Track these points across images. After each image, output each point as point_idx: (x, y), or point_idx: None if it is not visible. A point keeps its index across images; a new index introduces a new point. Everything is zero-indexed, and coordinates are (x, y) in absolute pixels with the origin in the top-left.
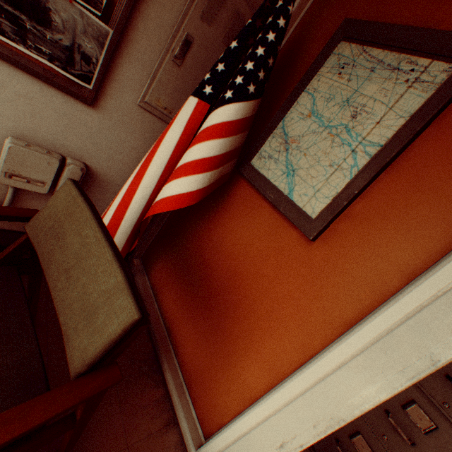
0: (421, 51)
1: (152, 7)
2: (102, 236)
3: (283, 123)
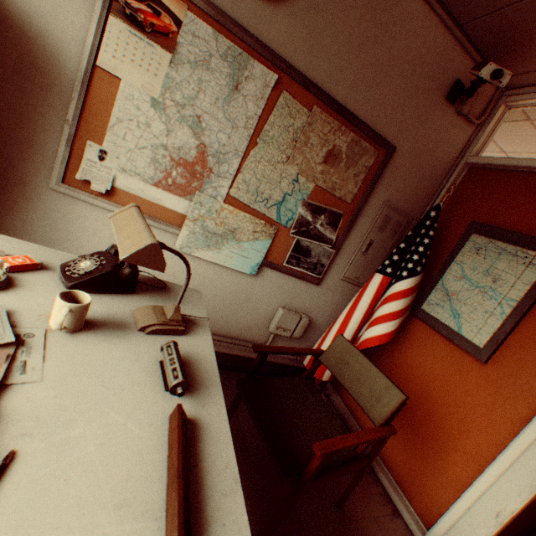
0: (528, 247)
1: (353, 234)
2: (369, 362)
3: (441, 281)
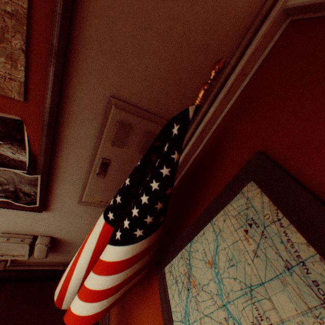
0: None
1: (68, 151)
2: None
3: (190, 247)
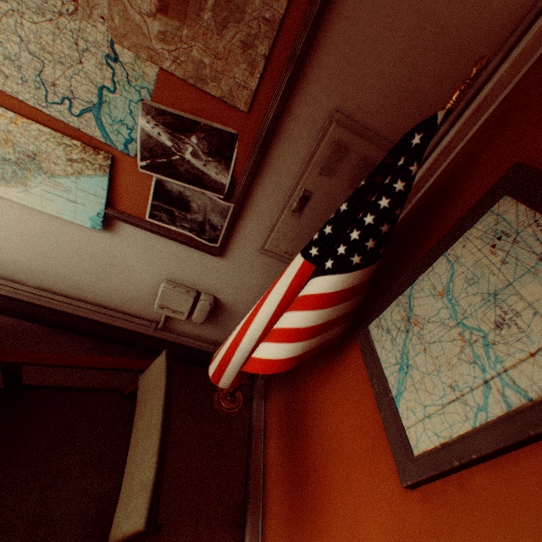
0: None
1: (269, 177)
2: (161, 420)
3: (411, 290)
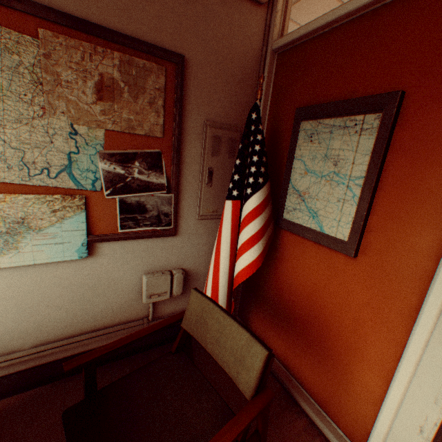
0: (354, 112)
1: (186, 169)
2: (226, 314)
3: (291, 183)
